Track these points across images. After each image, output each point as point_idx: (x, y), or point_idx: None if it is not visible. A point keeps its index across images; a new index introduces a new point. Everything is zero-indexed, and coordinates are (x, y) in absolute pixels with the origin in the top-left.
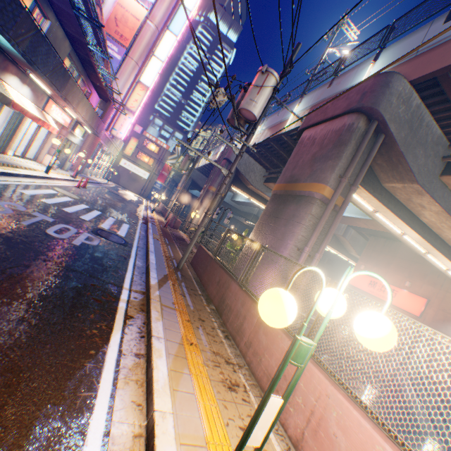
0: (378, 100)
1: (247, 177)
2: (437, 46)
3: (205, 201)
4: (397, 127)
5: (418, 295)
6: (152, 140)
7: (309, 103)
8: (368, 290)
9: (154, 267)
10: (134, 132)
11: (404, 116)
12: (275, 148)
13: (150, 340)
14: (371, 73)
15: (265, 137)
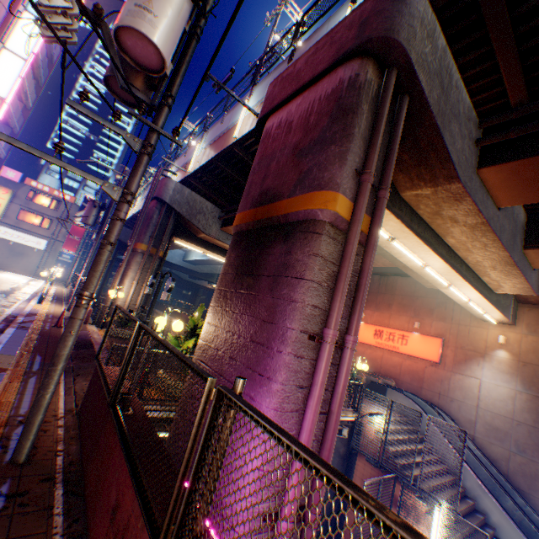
0: (394, 24)
1: (195, 221)
2: None
3: (132, 267)
4: (428, 81)
5: (432, 336)
6: (44, 191)
7: (264, 93)
8: (376, 343)
9: None
10: (8, 180)
11: (432, 63)
12: (228, 171)
13: None
14: None
15: (209, 155)
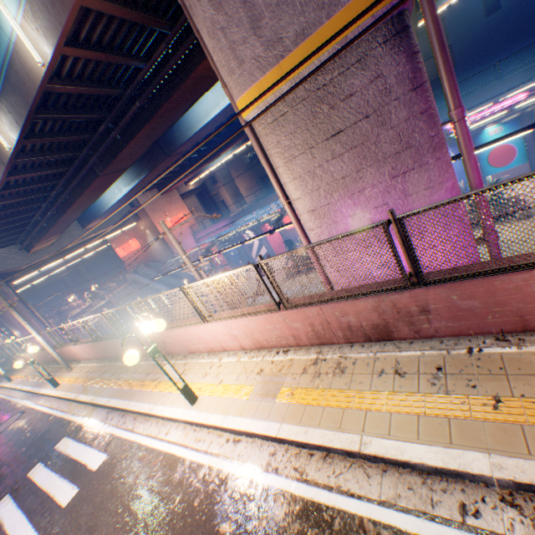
0: None
1: None
2: None
3: None
4: None
5: (134, 238)
6: None
7: None
8: (128, 253)
9: None
10: None
11: None
12: None
13: (1, 385)
14: None
15: None
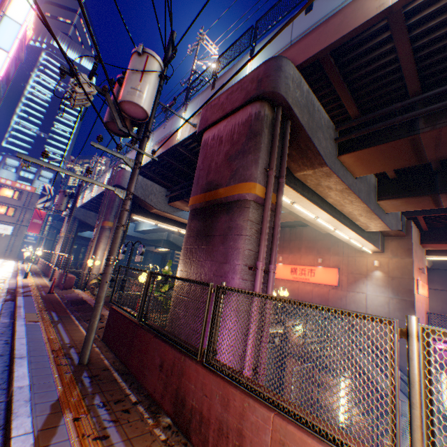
0: (277, 84)
1: (148, 200)
2: (309, 33)
3: (103, 240)
4: (300, 112)
5: (331, 267)
6: (7, 184)
7: (196, 109)
8: (292, 278)
9: (25, 397)
10: None
11: (301, 101)
12: (172, 162)
13: None
14: (253, 68)
15: (157, 152)
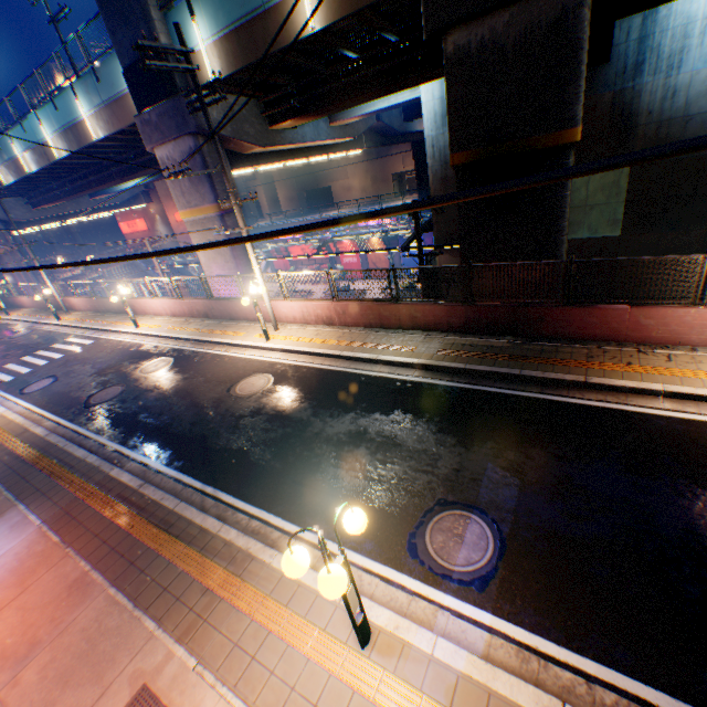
0: None
1: None
2: None
3: None
4: None
5: (142, 219)
6: None
7: None
8: (133, 232)
9: None
10: None
11: None
12: None
13: None
14: None
15: None
